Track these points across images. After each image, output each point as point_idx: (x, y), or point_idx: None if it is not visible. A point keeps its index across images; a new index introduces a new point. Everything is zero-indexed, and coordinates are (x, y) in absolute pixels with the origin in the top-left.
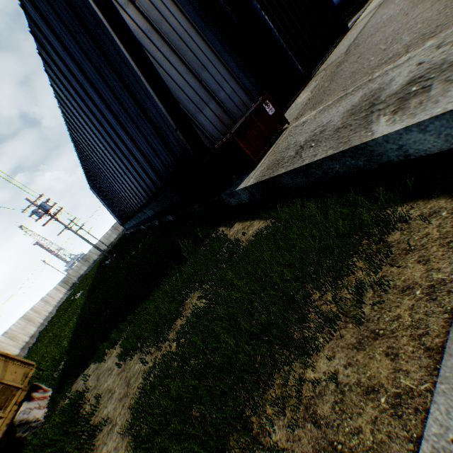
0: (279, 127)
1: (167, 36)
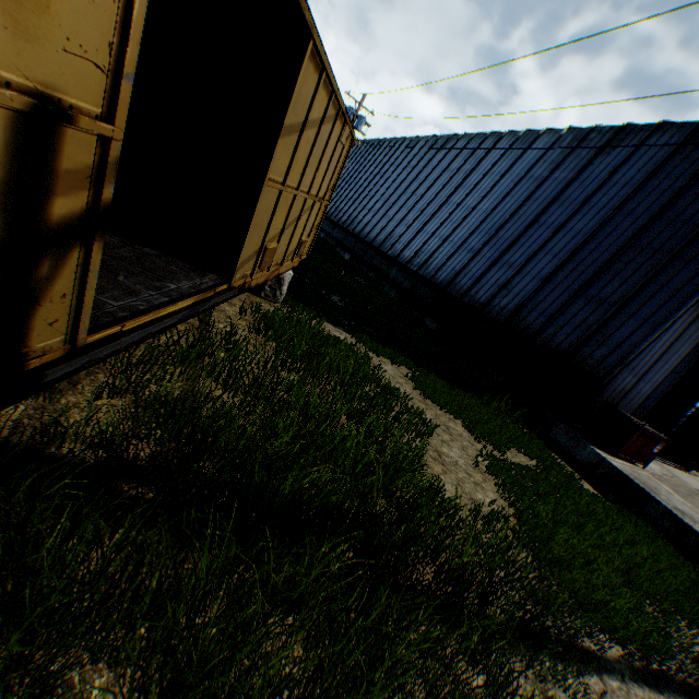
0: (640, 461)
1: (693, 323)
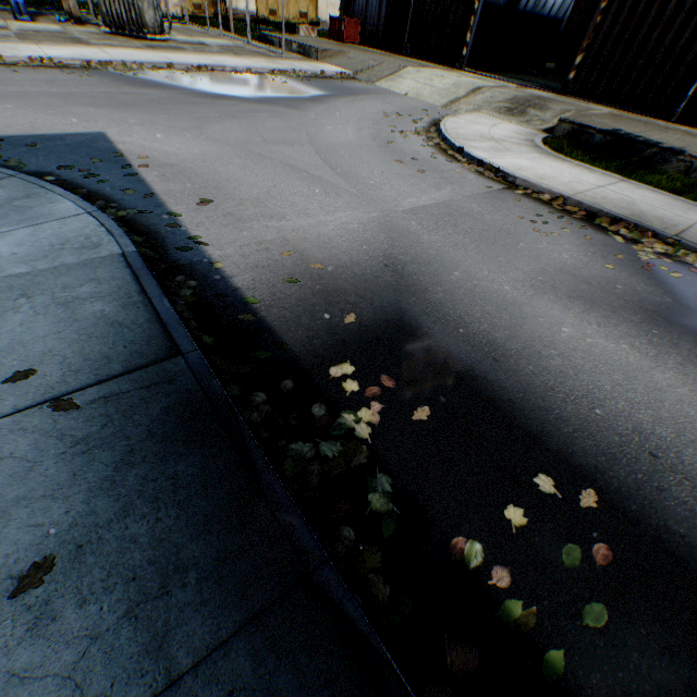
0: (341, 41)
1: None
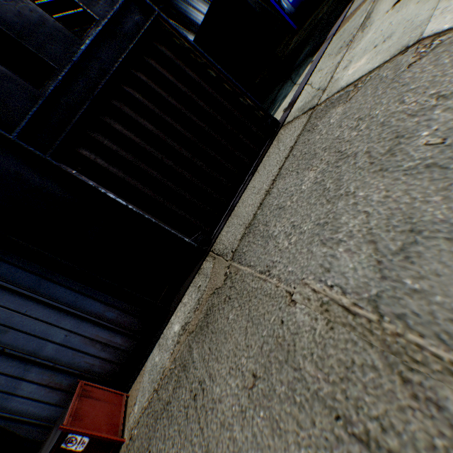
0: None
1: None
